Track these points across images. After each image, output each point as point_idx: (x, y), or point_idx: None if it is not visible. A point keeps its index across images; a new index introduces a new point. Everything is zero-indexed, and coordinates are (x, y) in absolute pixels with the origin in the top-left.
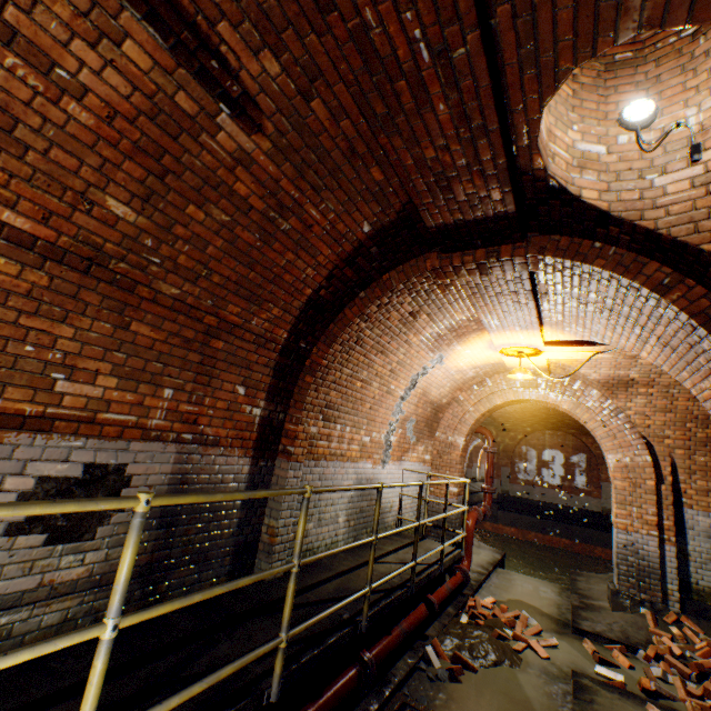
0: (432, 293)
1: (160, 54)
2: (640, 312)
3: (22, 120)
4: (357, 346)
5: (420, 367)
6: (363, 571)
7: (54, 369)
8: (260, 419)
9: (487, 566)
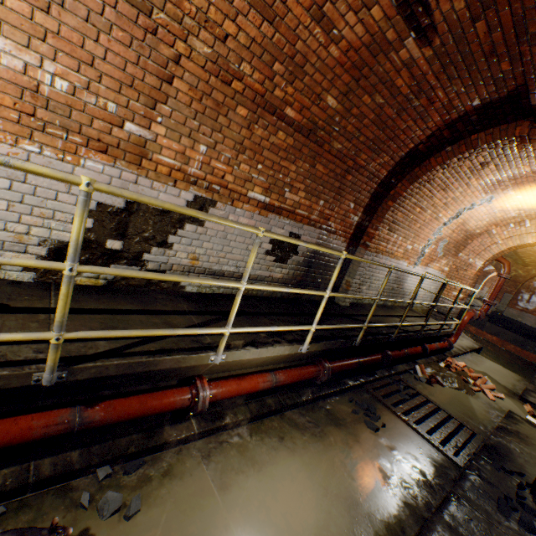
0: (508, 150)
1: (389, 10)
2: None
3: (309, 61)
4: (427, 184)
5: (469, 203)
6: (390, 319)
7: (286, 186)
8: (356, 223)
9: (465, 348)
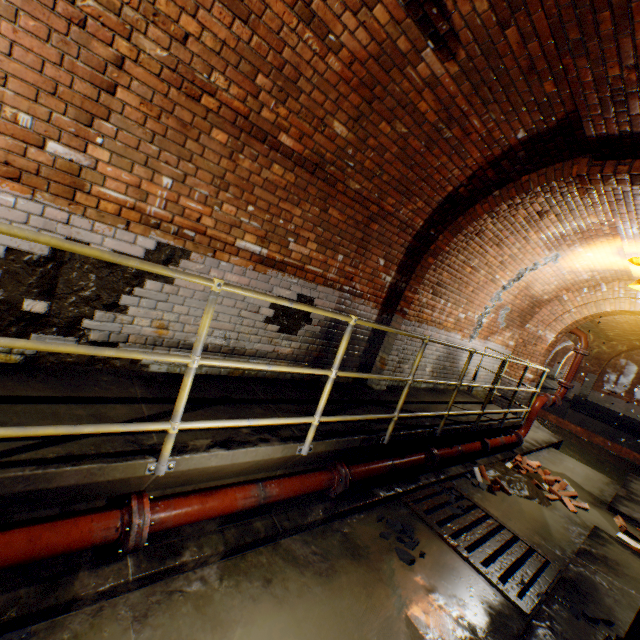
0: (568, 196)
1: (396, 11)
2: None
3: (303, 74)
4: (476, 237)
5: (530, 262)
6: (439, 406)
7: (290, 235)
8: (389, 285)
9: (540, 442)
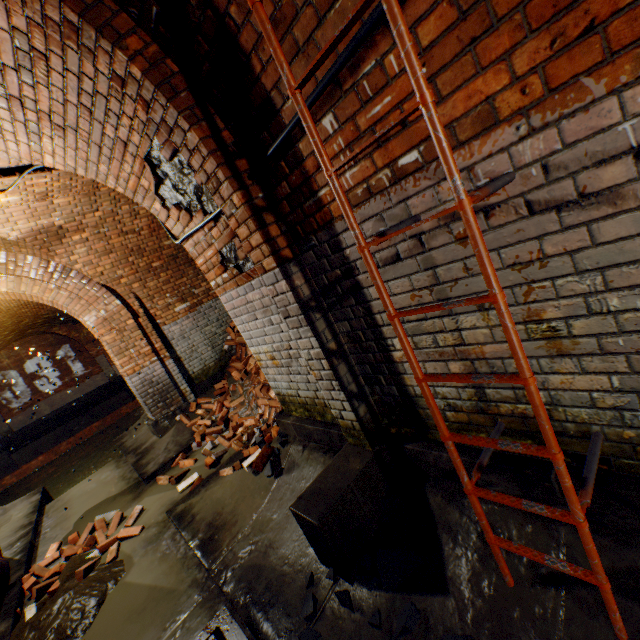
0: None
1: None
2: (1, 62)
3: None
4: None
5: None
6: None
7: None
8: None
9: (30, 520)
